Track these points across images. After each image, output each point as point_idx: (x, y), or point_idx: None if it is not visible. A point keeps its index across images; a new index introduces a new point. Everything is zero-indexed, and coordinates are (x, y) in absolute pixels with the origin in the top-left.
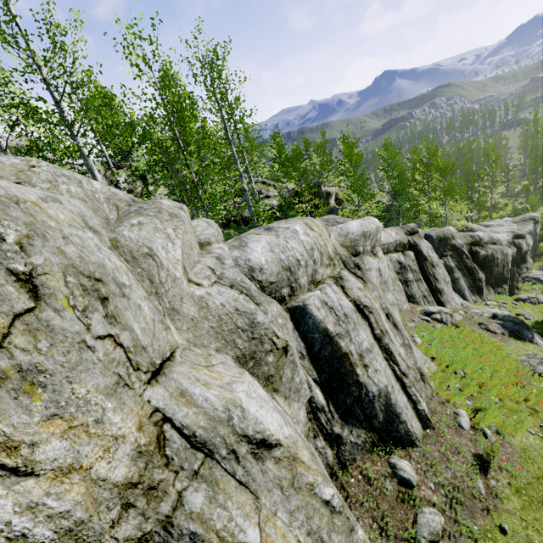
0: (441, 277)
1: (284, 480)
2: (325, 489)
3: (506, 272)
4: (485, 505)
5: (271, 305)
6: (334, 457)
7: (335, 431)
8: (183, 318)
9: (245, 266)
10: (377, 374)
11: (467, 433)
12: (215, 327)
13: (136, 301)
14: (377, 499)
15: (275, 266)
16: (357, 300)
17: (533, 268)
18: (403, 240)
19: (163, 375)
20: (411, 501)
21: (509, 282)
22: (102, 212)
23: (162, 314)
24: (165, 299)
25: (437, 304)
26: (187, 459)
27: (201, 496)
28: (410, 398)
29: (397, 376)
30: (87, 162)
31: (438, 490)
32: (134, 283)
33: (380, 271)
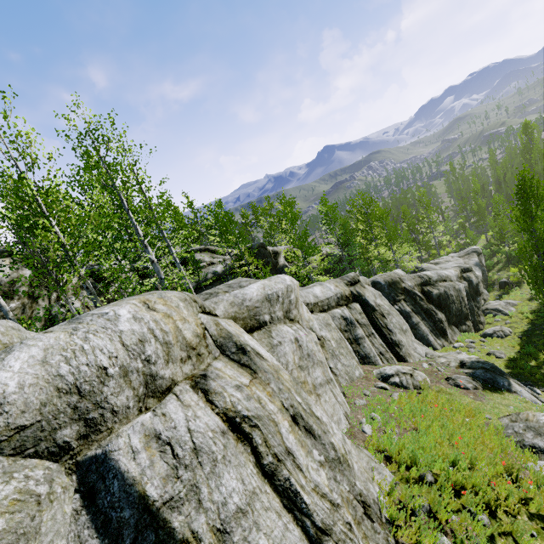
0: (396, 327)
1: None
2: None
3: (464, 308)
4: None
5: None
6: None
7: None
8: None
9: None
10: None
11: None
12: None
13: None
14: None
15: (37, 392)
16: (230, 410)
17: (490, 299)
18: (344, 292)
19: None
20: None
21: (471, 317)
22: None
23: None
24: None
25: (397, 359)
26: None
27: None
28: None
29: (311, 537)
30: None
31: None
32: None
33: (299, 342)
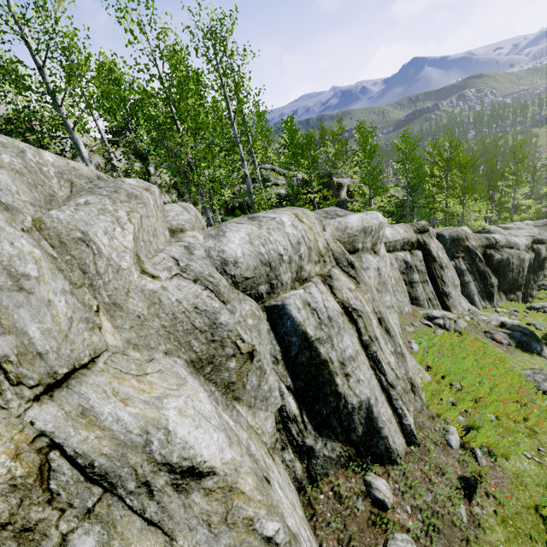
0: (450, 280)
1: (214, 515)
2: (268, 523)
3: (520, 279)
4: (465, 534)
5: (243, 304)
6: (304, 471)
7: (307, 443)
8: (127, 315)
9: (217, 258)
10: (360, 385)
11: (456, 452)
12: (167, 327)
13: (44, 296)
14: (345, 519)
15: (252, 260)
16: (346, 302)
17: None
18: (412, 238)
19: (65, 388)
20: (383, 525)
21: (523, 289)
22: (46, 188)
23: (93, 310)
24: (104, 292)
25: (442, 308)
26: (79, 494)
27: (92, 541)
28: (395, 411)
29: (383, 387)
30: (72, 135)
31: (414, 515)
32: (48, 274)
33: (379, 271)
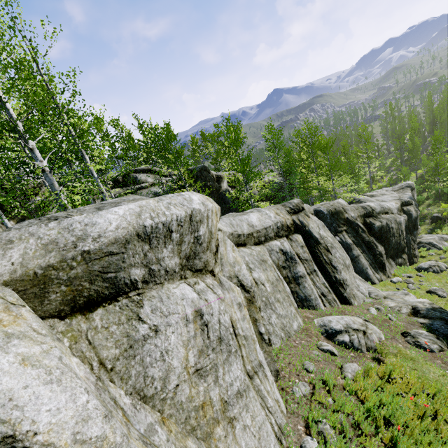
0: (340, 262)
1: None
2: None
3: (402, 241)
4: None
5: None
6: None
7: None
8: None
9: None
10: None
11: None
12: None
13: None
14: None
15: None
16: None
17: (421, 232)
18: (286, 221)
19: None
20: None
21: (406, 250)
22: None
23: None
24: None
25: (340, 301)
26: None
27: None
28: None
29: None
30: None
31: None
32: None
33: (202, 318)
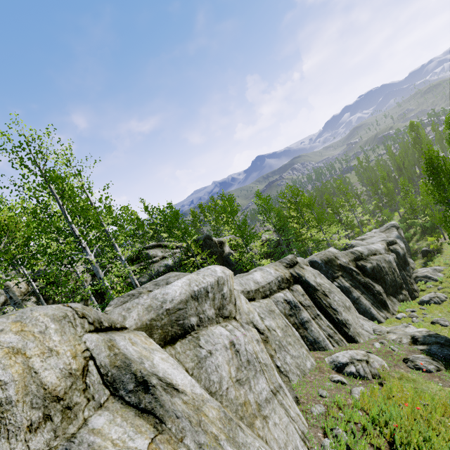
0: (340, 304)
1: None
2: None
3: (397, 278)
4: None
5: None
6: None
7: None
8: None
9: None
10: None
11: None
12: None
13: None
14: None
15: None
16: None
17: (416, 266)
18: (285, 275)
19: None
20: None
21: (405, 286)
22: None
23: None
24: None
25: (347, 340)
26: None
27: None
28: None
29: None
30: None
31: None
32: None
33: (235, 346)
